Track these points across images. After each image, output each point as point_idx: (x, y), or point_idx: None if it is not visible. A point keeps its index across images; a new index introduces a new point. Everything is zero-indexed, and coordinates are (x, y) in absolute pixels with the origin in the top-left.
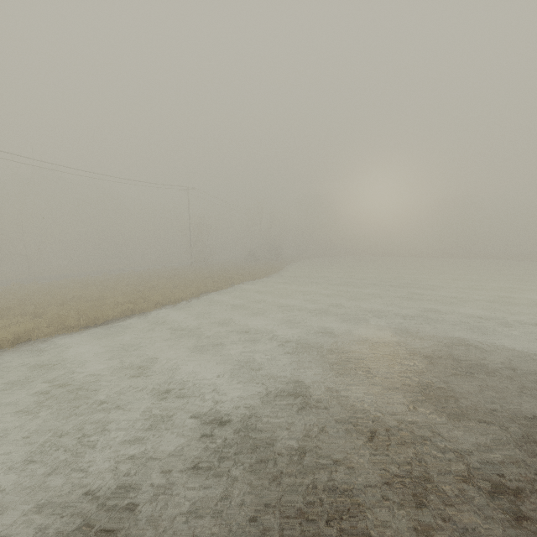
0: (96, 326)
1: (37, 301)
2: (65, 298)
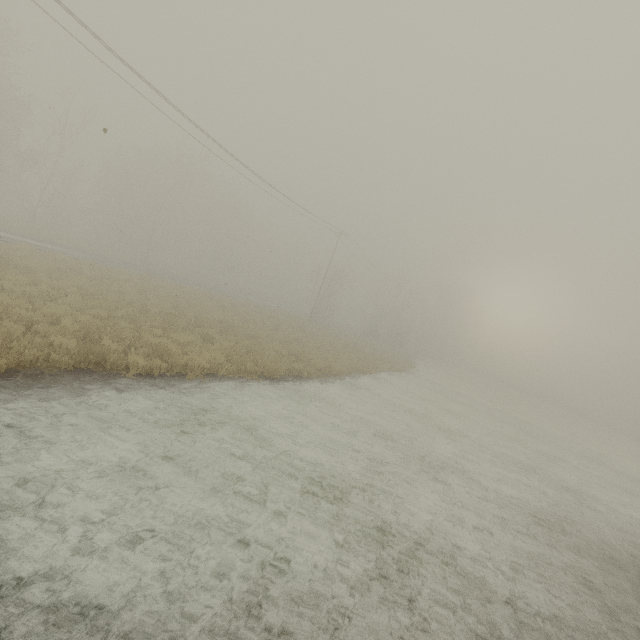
0: (272, 380)
1: (185, 311)
2: (214, 319)
